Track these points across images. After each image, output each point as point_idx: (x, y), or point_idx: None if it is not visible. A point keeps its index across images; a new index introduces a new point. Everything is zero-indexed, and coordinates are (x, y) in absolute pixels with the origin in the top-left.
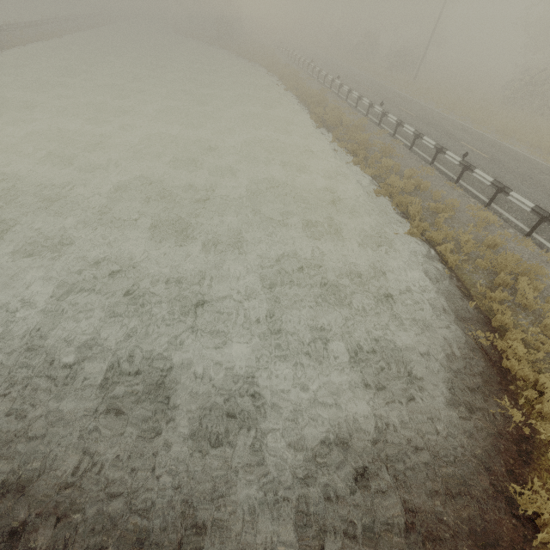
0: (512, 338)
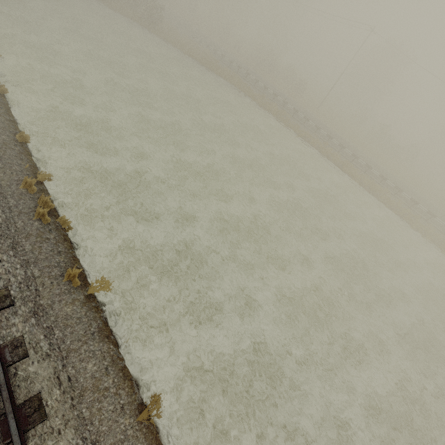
0: None
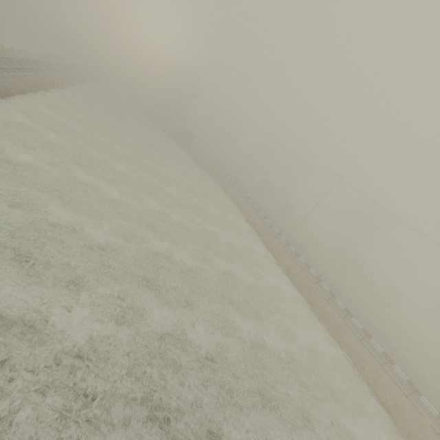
0: None
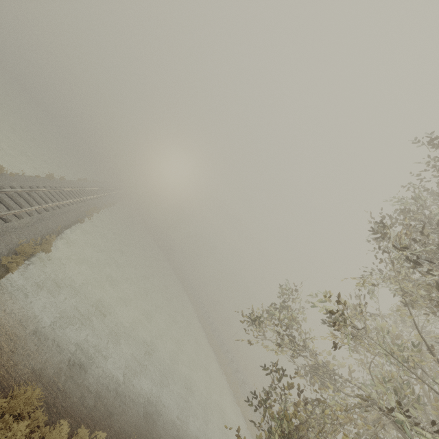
0: None
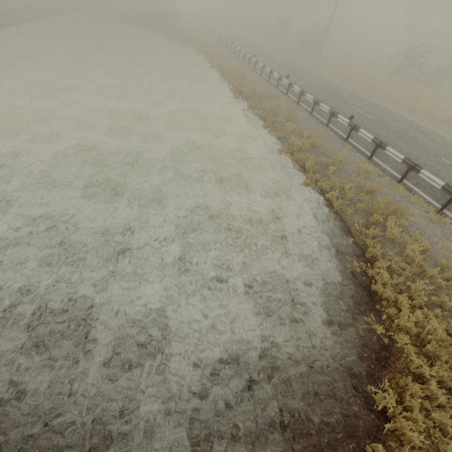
0: (380, 266)
